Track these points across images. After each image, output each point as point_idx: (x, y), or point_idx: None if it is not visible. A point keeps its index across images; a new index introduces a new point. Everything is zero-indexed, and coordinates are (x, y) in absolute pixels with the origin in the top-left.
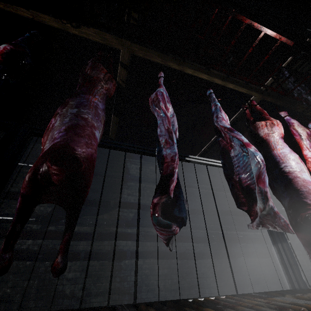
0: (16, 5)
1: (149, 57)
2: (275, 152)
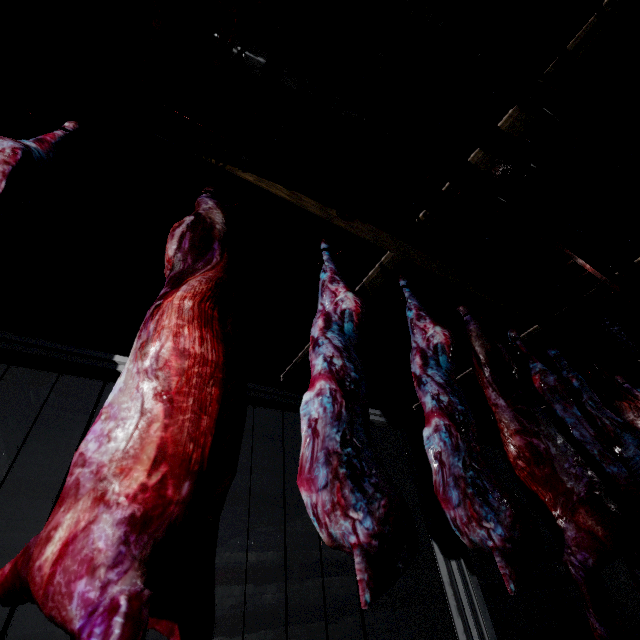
0: (281, 185)
1: (428, 266)
2: None
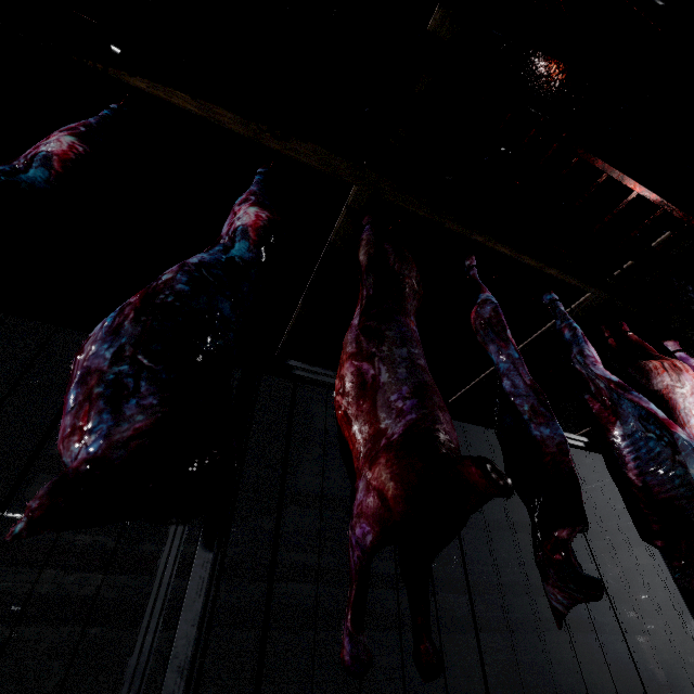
0: (177, 89)
1: (409, 204)
2: (687, 429)
